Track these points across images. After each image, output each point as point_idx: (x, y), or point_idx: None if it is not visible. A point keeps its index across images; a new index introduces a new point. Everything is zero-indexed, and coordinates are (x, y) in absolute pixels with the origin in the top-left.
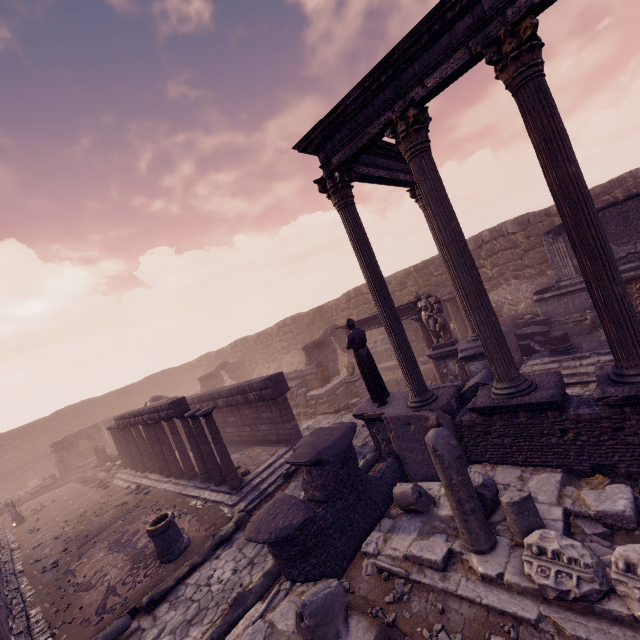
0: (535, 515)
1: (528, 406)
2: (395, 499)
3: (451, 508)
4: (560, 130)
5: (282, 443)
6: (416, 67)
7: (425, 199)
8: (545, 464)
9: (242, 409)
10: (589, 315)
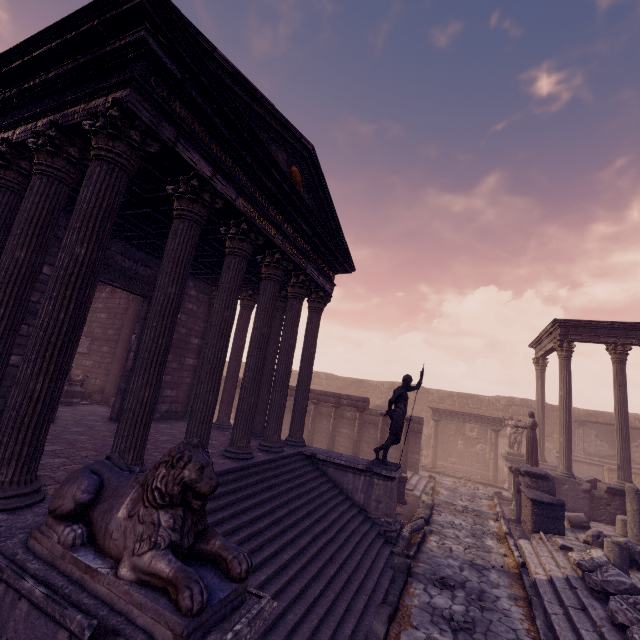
0: None
1: None
2: (570, 518)
3: (633, 522)
4: None
5: None
6: (637, 333)
7: (617, 381)
8: None
9: (368, 428)
10: None
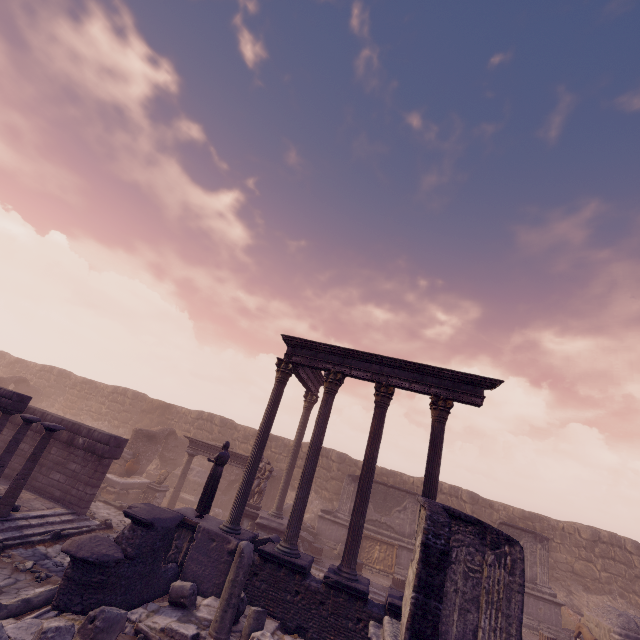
0: (263, 625)
1: (291, 564)
2: (172, 589)
3: (222, 599)
4: (380, 435)
5: (62, 503)
6: (353, 362)
7: (319, 414)
8: (274, 614)
9: (52, 445)
10: (340, 547)
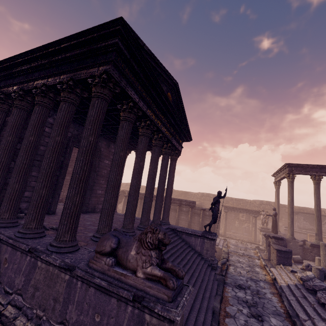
0: None
1: None
2: (293, 258)
3: (323, 259)
4: None
5: None
6: (325, 170)
7: (316, 193)
8: None
9: (194, 215)
10: None
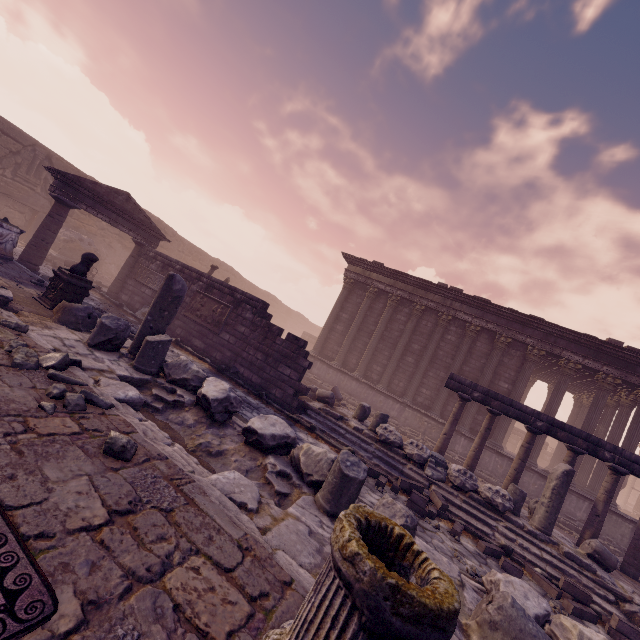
0: None
1: None
2: None
3: None
4: None
5: None
6: None
7: None
8: None
9: None
10: None
